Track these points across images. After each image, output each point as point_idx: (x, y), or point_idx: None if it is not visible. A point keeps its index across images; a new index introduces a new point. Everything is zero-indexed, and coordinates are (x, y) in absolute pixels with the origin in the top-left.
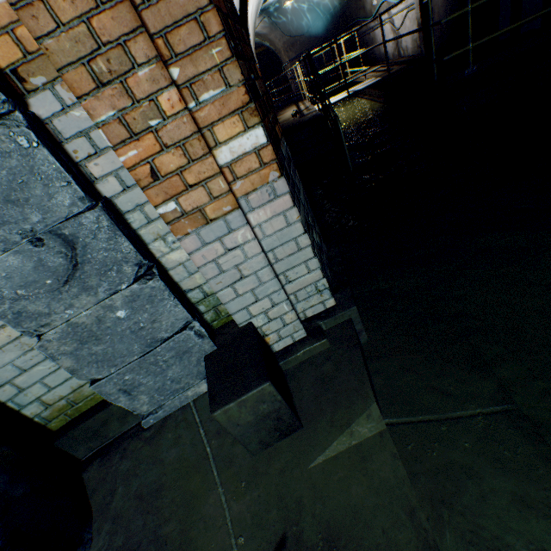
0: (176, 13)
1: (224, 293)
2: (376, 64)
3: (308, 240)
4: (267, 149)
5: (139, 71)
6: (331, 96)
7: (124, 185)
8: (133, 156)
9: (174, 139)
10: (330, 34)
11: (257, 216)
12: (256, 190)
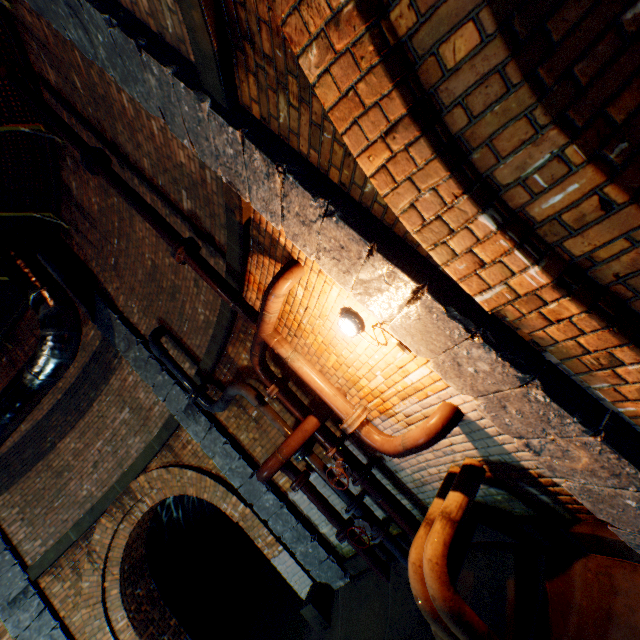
0: None
1: None
2: None
3: None
4: None
5: None
6: None
7: None
8: None
9: None
10: None
11: None
12: None
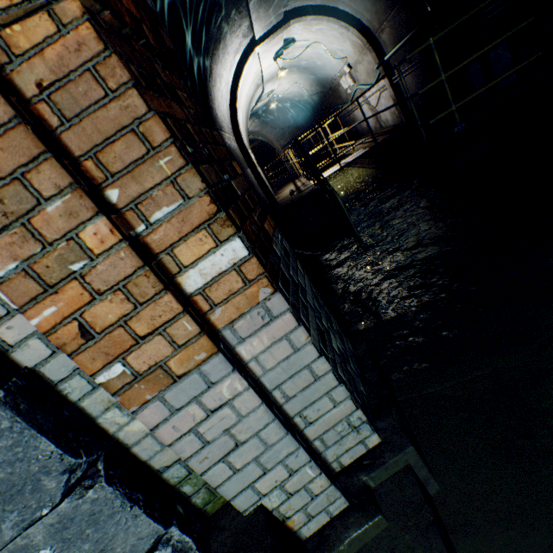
0: (106, 128)
1: (213, 471)
2: (361, 137)
3: (326, 364)
4: (250, 262)
5: (48, 206)
6: (325, 170)
7: (53, 346)
8: (50, 314)
9: (109, 282)
10: (314, 121)
11: (251, 347)
12: (243, 315)
